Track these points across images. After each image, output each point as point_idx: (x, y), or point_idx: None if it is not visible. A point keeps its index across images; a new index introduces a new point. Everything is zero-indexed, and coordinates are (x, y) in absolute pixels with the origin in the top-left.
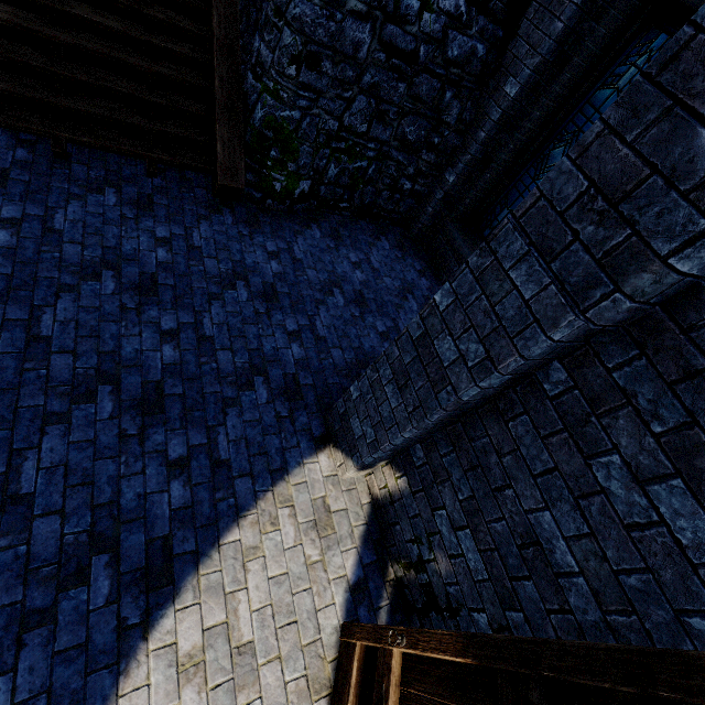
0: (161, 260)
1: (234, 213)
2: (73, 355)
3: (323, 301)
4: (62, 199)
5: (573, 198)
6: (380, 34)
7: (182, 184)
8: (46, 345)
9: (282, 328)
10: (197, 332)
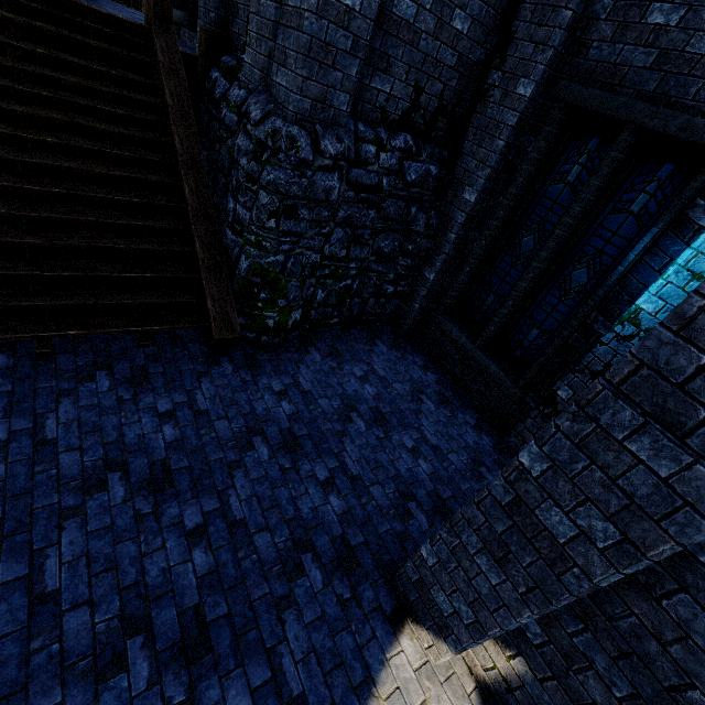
0: (169, 439)
1: (231, 359)
2: (89, 606)
3: (344, 431)
4: (51, 401)
5: (691, 371)
6: (347, 178)
7: (174, 344)
8: (55, 603)
9: (314, 480)
10: (226, 518)
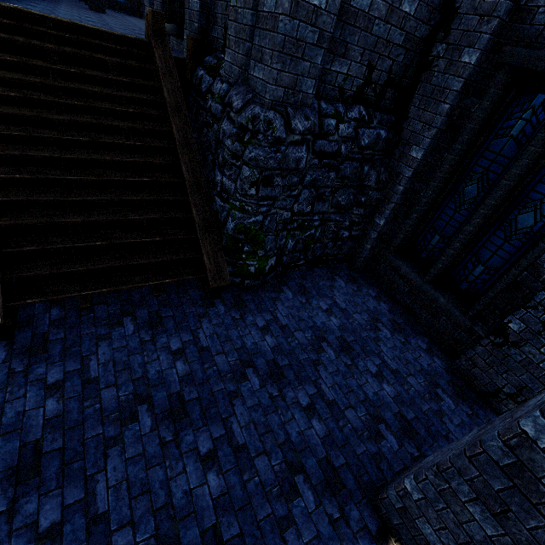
0: (181, 374)
1: (223, 301)
2: (131, 526)
3: (318, 360)
4: (92, 345)
5: None
6: (312, 148)
7: (178, 290)
8: (105, 524)
9: (298, 406)
10: (231, 443)
